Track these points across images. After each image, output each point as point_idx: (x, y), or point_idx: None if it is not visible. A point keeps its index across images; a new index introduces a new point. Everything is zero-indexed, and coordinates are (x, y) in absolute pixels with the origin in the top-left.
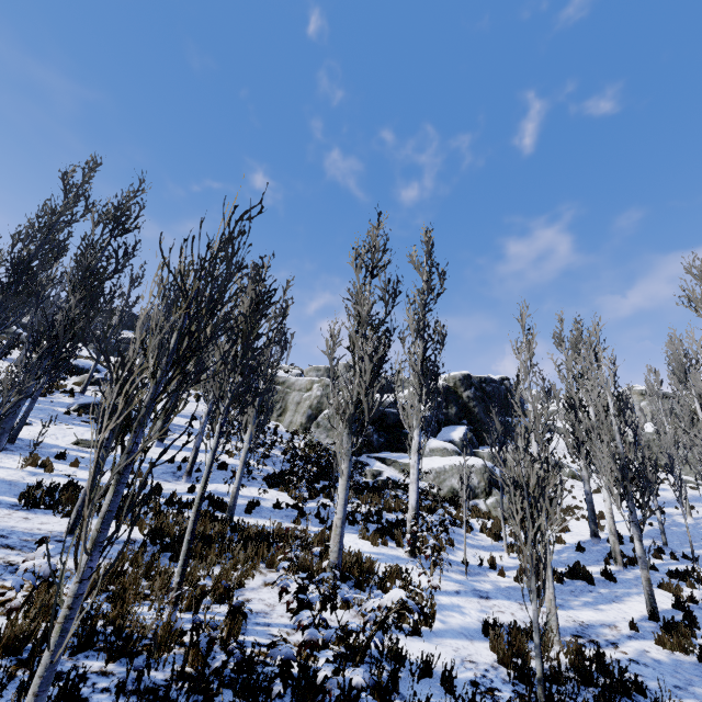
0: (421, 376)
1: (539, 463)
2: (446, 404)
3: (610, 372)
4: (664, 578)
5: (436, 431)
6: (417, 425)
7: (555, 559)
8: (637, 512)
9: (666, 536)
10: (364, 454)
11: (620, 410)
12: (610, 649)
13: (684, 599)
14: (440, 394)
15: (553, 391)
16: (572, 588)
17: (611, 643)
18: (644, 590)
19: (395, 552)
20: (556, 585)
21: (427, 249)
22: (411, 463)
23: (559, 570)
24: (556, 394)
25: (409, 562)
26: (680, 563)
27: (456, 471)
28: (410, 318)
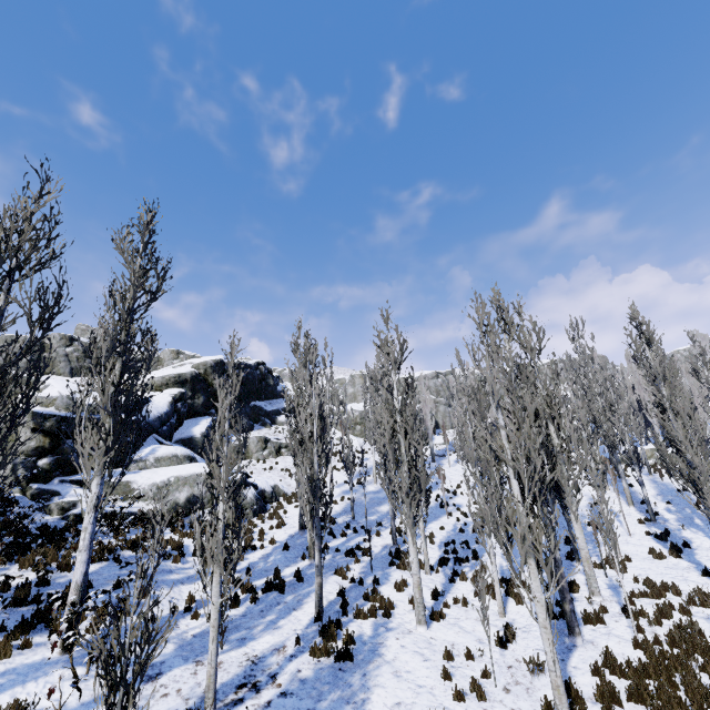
0: (108, 412)
1: (223, 523)
2: (193, 393)
3: (317, 398)
4: (342, 559)
5: (173, 429)
6: (99, 471)
7: (261, 568)
8: (343, 487)
9: (356, 508)
10: (56, 478)
11: (322, 431)
12: (268, 688)
13: (349, 580)
14: (187, 383)
15: (285, 396)
16: (263, 606)
17: (272, 676)
18: (316, 594)
19: (41, 654)
20: (250, 607)
21: (142, 238)
22: (84, 524)
23: (260, 583)
24: (287, 399)
25: (58, 665)
26: (358, 535)
27: (183, 482)
28: (103, 330)
